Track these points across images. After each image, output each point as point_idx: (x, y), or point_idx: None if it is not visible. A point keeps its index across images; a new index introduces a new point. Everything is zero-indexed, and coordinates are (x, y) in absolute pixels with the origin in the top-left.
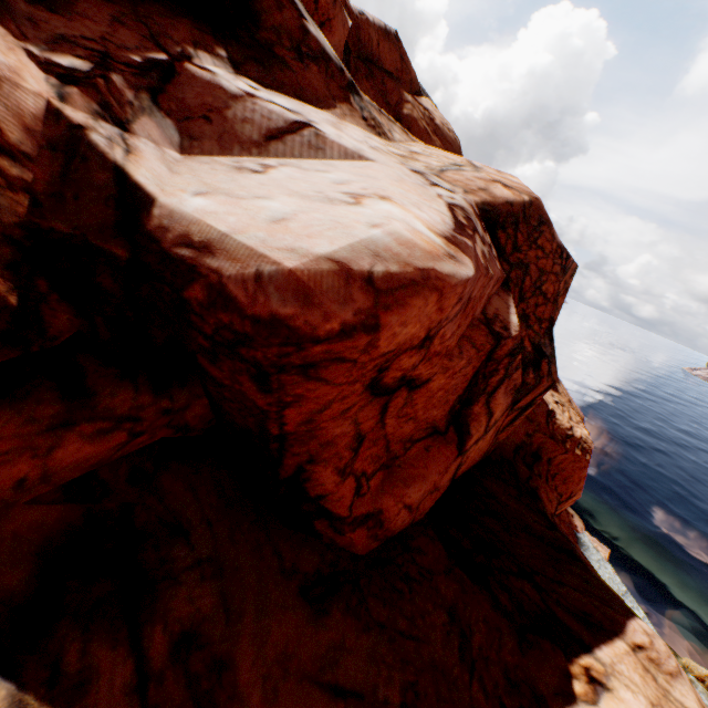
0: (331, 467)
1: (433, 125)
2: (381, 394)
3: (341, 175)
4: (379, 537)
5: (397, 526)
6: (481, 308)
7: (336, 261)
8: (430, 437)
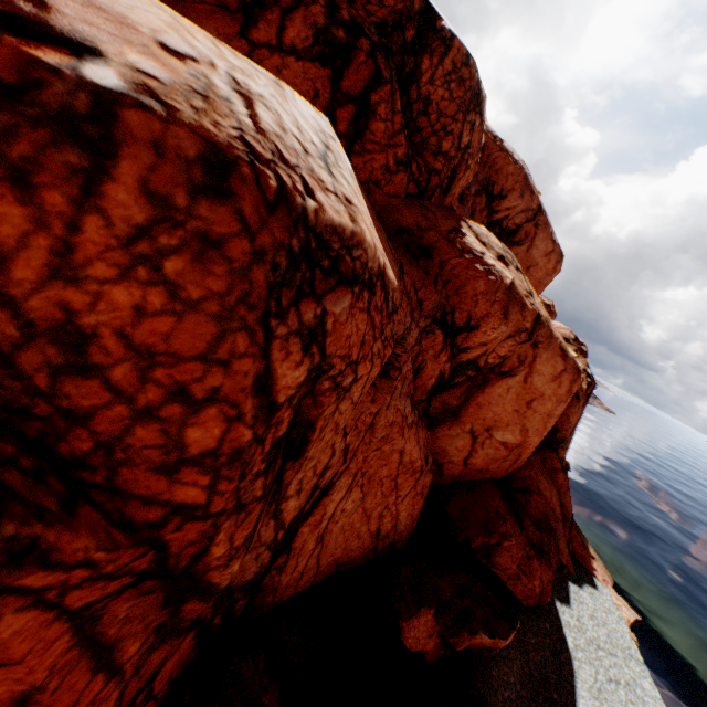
0: None
1: None
2: None
3: None
4: None
5: None
6: None
7: None
8: (220, 10)
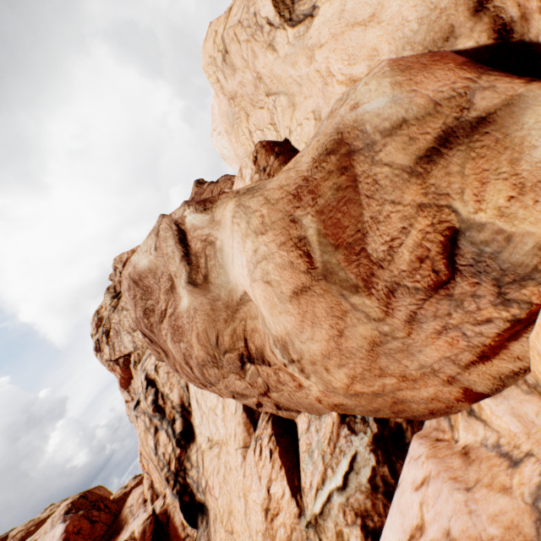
0: (85, 540)
1: (25, 529)
2: (79, 533)
3: (48, 540)
4: (101, 535)
5: (103, 532)
6: (78, 517)
7: (61, 535)
8: (93, 526)
